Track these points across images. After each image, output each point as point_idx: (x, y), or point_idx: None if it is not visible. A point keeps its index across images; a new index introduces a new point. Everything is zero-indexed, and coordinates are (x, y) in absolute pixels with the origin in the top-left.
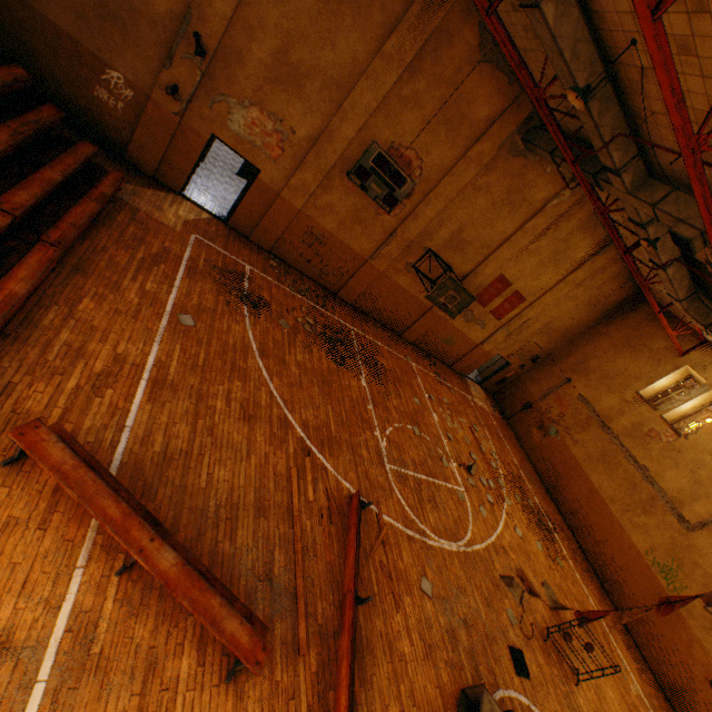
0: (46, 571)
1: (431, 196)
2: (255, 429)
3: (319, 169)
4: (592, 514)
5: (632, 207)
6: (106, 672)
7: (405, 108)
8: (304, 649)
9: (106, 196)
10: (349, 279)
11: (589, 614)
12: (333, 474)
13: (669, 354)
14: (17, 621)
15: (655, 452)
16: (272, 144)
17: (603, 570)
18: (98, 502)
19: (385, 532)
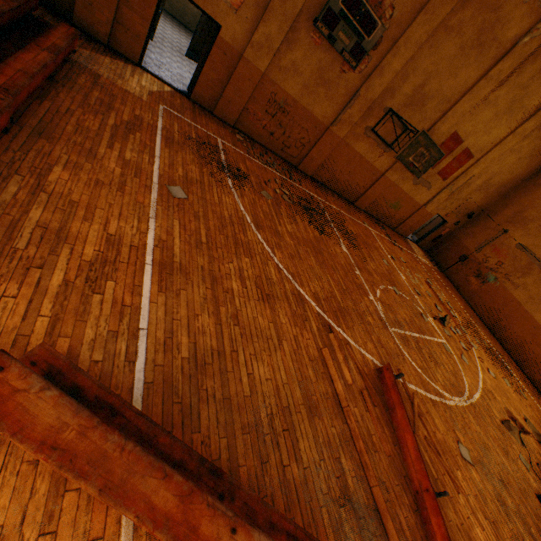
0: None
1: (399, 43)
2: (276, 310)
3: (284, 18)
4: (538, 348)
5: None
6: None
7: None
8: None
9: (58, 48)
10: (310, 150)
11: None
12: (355, 348)
13: None
14: None
15: None
16: None
17: None
18: (134, 489)
19: (416, 402)
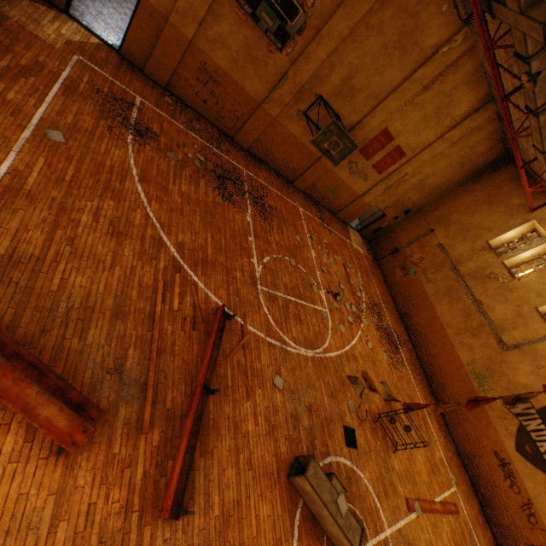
0: None
1: (323, 33)
2: (123, 245)
3: None
4: (432, 335)
5: (521, 33)
6: None
7: None
8: (146, 428)
9: None
10: (245, 124)
11: (413, 405)
12: (203, 290)
13: (521, 210)
14: None
15: (491, 290)
16: None
17: (432, 375)
18: None
19: (247, 339)
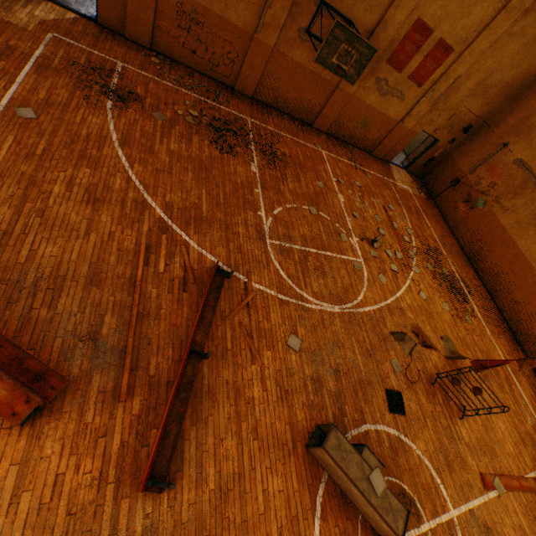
0: None
1: None
2: (101, 211)
3: None
4: (514, 277)
5: None
6: None
7: None
8: (123, 397)
9: None
10: (242, 66)
11: (486, 363)
12: (195, 249)
13: None
14: None
15: None
16: None
17: (519, 325)
18: None
19: (251, 298)
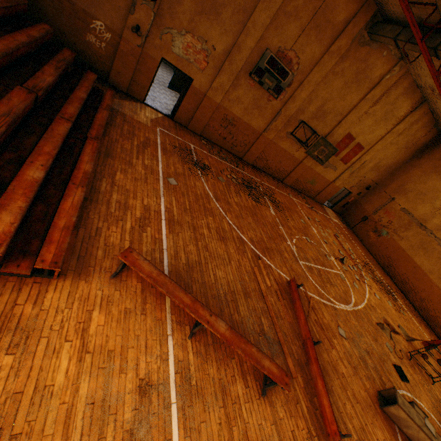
0: (153, 339)
1: (304, 83)
2: (228, 246)
3: (231, 73)
4: (417, 282)
5: None
6: (202, 395)
7: (288, 20)
8: (294, 374)
9: (109, 106)
10: (250, 148)
11: (433, 342)
12: (275, 269)
13: None
14: (149, 369)
15: None
16: (200, 59)
17: (428, 315)
18: (176, 295)
19: (312, 302)
